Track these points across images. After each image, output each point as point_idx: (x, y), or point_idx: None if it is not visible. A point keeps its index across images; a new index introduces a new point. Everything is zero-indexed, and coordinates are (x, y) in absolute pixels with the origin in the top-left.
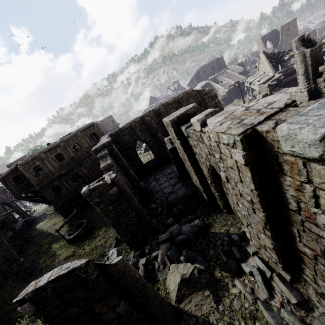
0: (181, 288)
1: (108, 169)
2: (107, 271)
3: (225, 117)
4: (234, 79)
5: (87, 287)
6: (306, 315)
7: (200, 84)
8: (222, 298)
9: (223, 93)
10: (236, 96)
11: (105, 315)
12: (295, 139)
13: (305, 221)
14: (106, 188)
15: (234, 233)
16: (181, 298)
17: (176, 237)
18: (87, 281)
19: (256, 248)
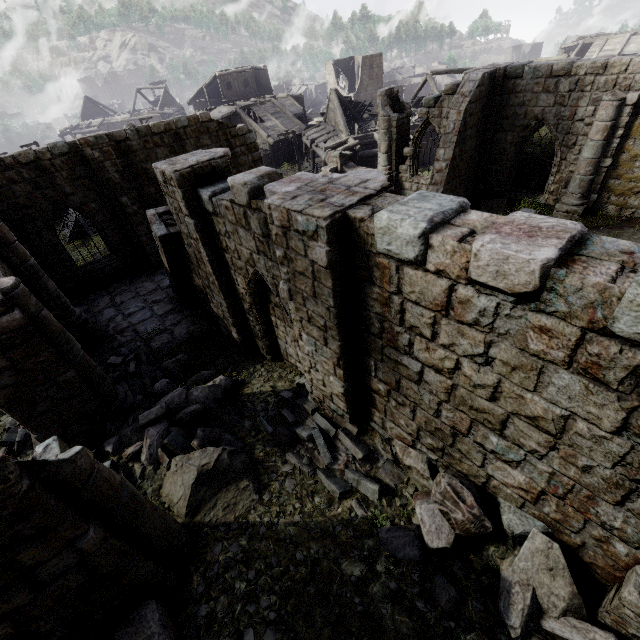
0: (197, 490)
1: None
2: (53, 476)
3: (298, 188)
4: (286, 124)
5: (5, 513)
6: (372, 468)
7: (220, 110)
8: (268, 484)
9: (265, 145)
10: (287, 158)
11: (48, 565)
12: (394, 234)
13: (386, 346)
14: None
15: (285, 389)
16: (198, 506)
17: (181, 410)
18: (6, 500)
19: (317, 403)
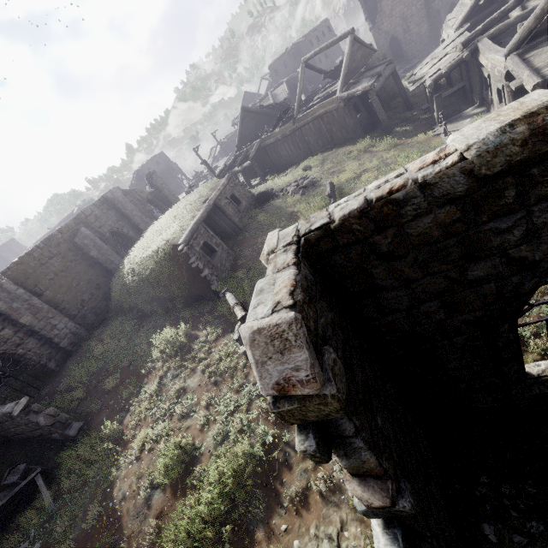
0: None
1: None
2: None
3: None
4: None
5: None
6: None
7: None
8: None
9: None
10: None
11: None
12: None
13: None
14: None
15: None
16: None
17: None
18: None
19: None
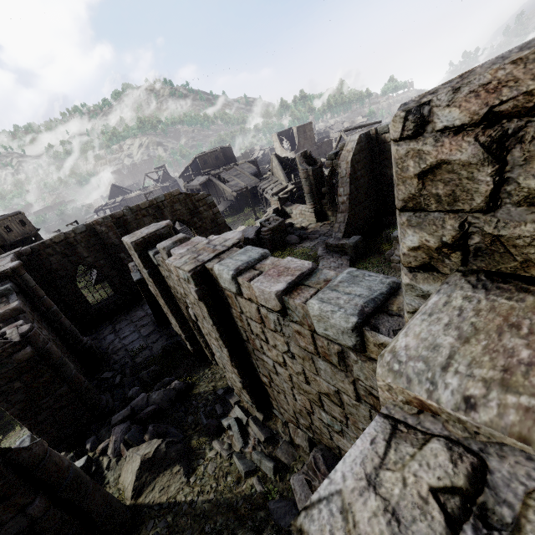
0: (140, 476)
1: (13, 318)
2: (14, 459)
3: (188, 249)
4: (245, 180)
5: None
6: (273, 449)
7: (199, 180)
8: (196, 468)
9: (231, 198)
10: (248, 203)
11: (6, 526)
12: (223, 278)
13: (254, 348)
14: (10, 349)
15: (222, 387)
16: (141, 489)
17: (142, 411)
18: None
19: (239, 397)
